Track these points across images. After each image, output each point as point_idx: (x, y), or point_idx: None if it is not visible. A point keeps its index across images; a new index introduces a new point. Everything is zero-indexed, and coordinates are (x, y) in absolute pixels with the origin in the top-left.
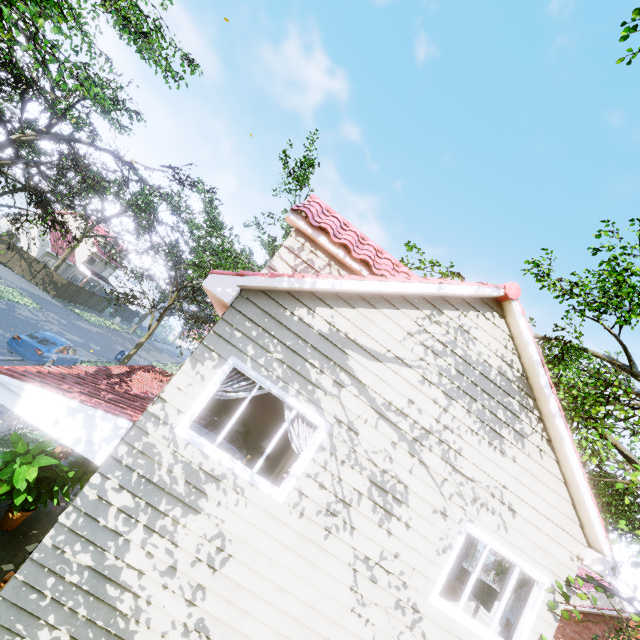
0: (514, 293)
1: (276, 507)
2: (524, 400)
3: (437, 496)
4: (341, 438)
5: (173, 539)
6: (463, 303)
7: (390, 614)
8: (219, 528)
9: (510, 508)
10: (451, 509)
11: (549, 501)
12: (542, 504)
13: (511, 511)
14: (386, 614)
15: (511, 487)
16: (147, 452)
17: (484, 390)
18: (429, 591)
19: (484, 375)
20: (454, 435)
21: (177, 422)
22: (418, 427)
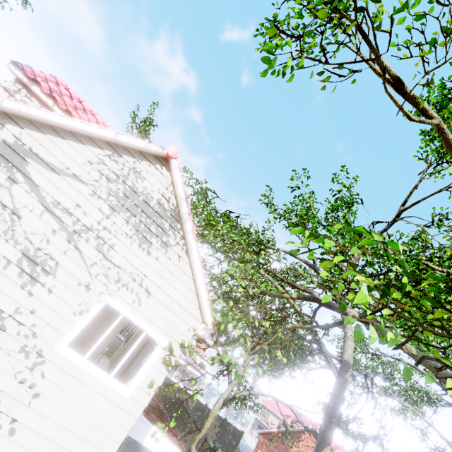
0: (173, 153)
1: None
2: (174, 223)
3: (85, 274)
4: (2, 218)
5: None
6: (140, 155)
7: (13, 357)
8: None
9: (147, 290)
10: (95, 284)
11: (179, 290)
12: (173, 291)
13: (147, 293)
14: (8, 356)
15: (151, 276)
16: None
17: (143, 211)
18: (58, 341)
19: (146, 202)
20: (111, 235)
21: None
22: (80, 224)
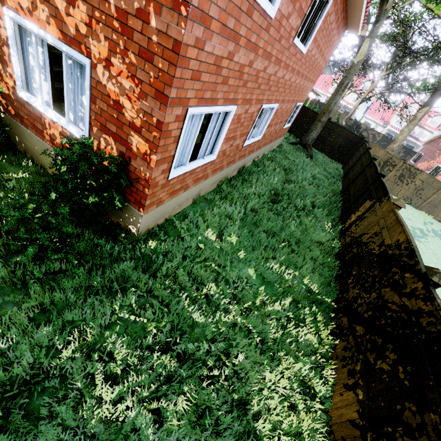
0: None
1: None
2: None
3: None
4: None
5: None
6: None
7: None
8: None
9: None
10: None
11: None
12: None
13: None
14: None
15: None
16: None
17: None
18: None
19: None
20: None
21: None
22: None
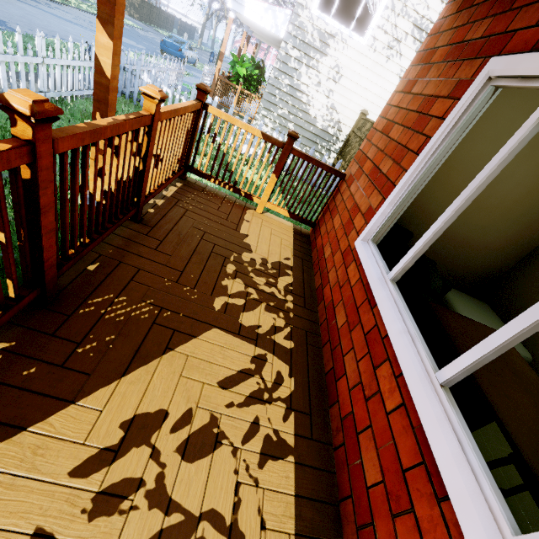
0: None
1: (362, 48)
2: None
3: None
4: None
5: (318, 70)
6: None
7: None
8: (336, 63)
9: None
10: None
11: None
12: None
13: None
14: None
15: None
16: (301, 27)
17: None
18: None
19: None
20: None
21: (311, 6)
22: None
